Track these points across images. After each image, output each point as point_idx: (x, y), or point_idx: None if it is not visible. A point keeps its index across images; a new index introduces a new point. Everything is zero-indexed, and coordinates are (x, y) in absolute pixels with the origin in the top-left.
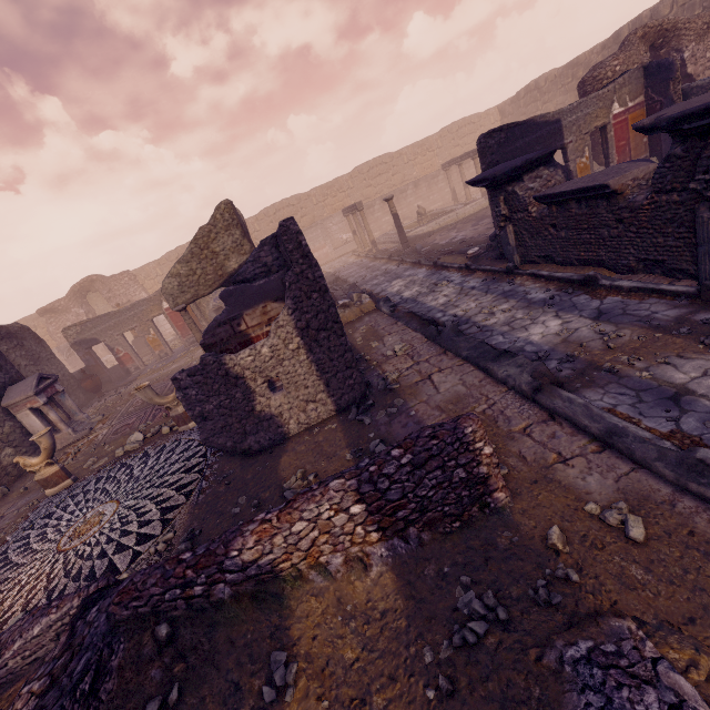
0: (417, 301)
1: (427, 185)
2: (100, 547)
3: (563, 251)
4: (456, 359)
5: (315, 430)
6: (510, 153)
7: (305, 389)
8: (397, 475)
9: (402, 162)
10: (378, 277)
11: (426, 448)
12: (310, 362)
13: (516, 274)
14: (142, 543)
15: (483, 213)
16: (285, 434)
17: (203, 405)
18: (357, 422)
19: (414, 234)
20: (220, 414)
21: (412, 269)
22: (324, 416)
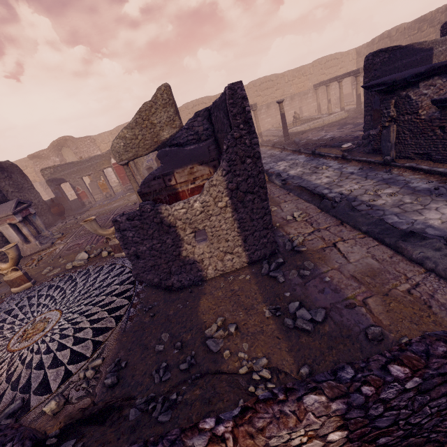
0: (303, 178)
1: (299, 99)
2: (39, 356)
3: (444, 150)
4: (356, 232)
5: (230, 278)
6: (389, 71)
7: (225, 242)
8: (396, 400)
9: (283, 81)
10: (266, 158)
11: (441, 372)
12: (233, 219)
13: (392, 166)
14: (74, 362)
15: (344, 121)
16: (203, 277)
17: (137, 246)
18: (270, 277)
19: (291, 131)
20: (151, 255)
21: (292, 154)
22: (237, 266)
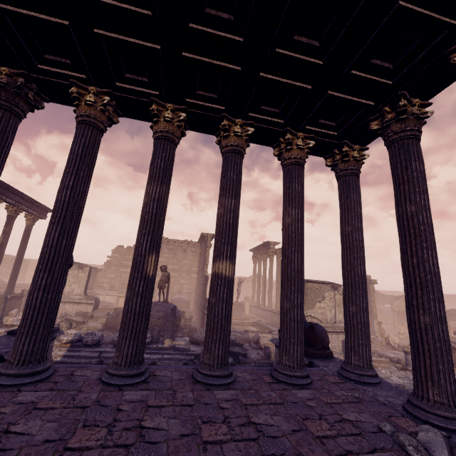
0: None
1: None
2: None
3: None
4: None
5: None
6: None
7: None
8: None
9: None
10: None
11: None
12: None
13: None
14: None
15: None
16: None
17: None
18: None
19: None
20: None
21: None
22: None
